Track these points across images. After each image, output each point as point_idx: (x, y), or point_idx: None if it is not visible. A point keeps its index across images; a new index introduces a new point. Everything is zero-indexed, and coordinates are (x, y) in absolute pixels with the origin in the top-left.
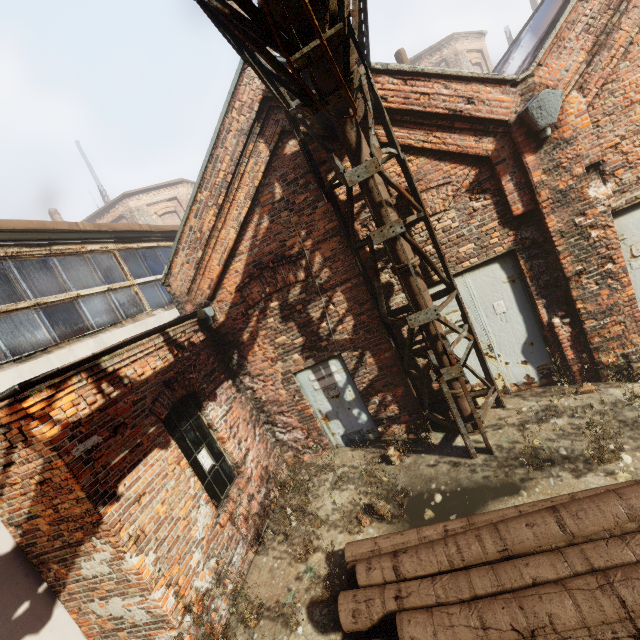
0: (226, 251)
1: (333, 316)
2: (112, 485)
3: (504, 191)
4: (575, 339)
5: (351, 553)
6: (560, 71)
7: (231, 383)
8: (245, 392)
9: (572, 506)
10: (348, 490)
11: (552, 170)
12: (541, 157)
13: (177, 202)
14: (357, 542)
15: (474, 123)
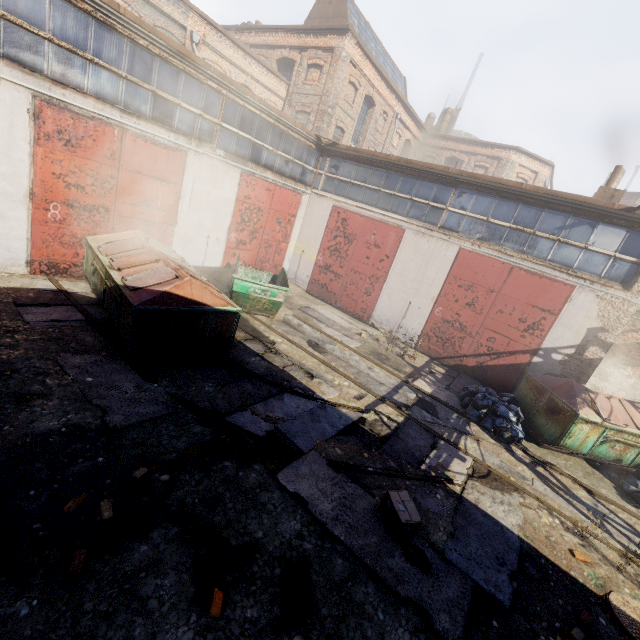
0: None
1: None
2: None
3: None
4: None
5: None
6: None
7: None
8: None
9: None
10: None
11: None
12: None
13: (534, 176)
14: None
15: None
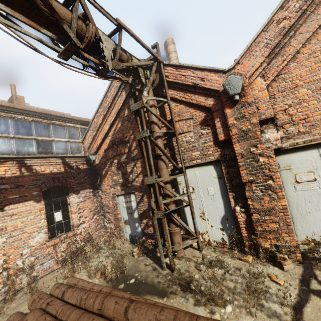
0: (104, 134)
1: (135, 173)
2: (3, 205)
3: (215, 126)
4: (249, 224)
5: (69, 281)
6: (249, 67)
7: (91, 191)
8: (98, 197)
9: (139, 304)
10: (109, 259)
11: (240, 118)
12: (234, 111)
13: None
14: (75, 277)
15: (205, 90)
